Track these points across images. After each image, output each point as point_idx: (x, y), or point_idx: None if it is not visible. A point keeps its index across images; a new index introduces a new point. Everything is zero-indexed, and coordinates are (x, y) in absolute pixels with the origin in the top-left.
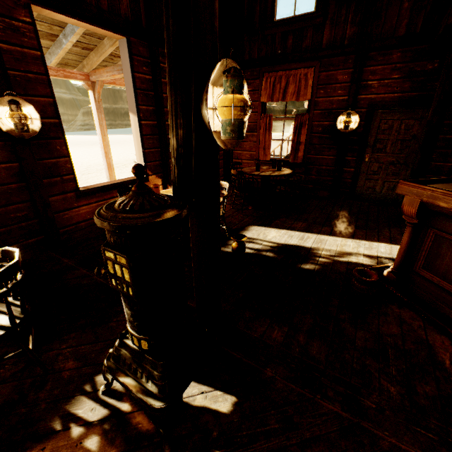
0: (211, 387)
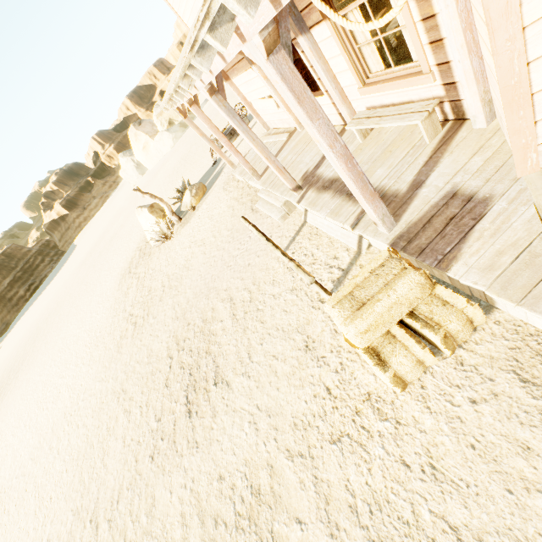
0: None
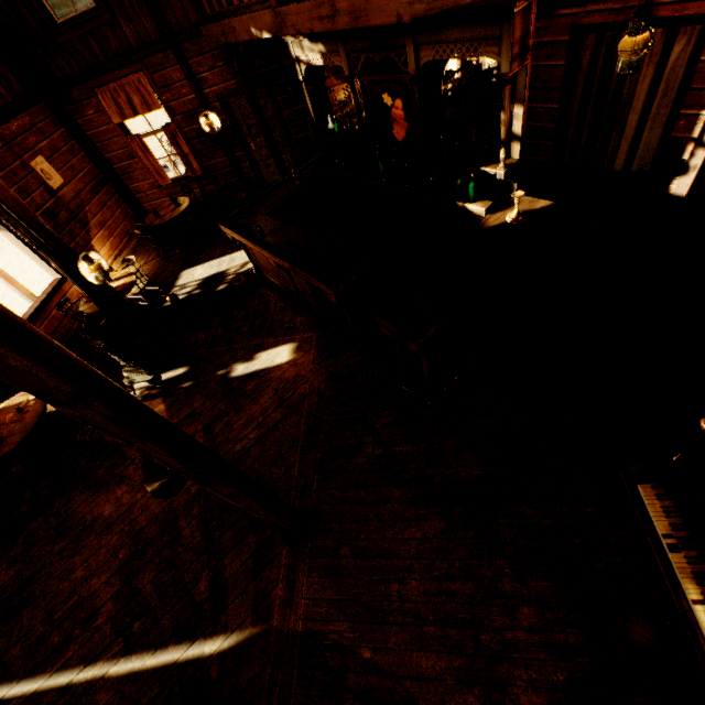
0: (177, 369)
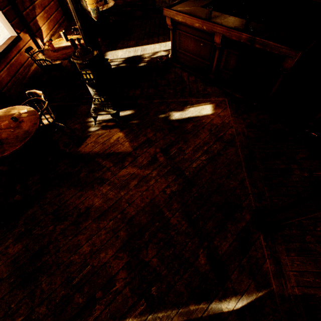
0: (124, 111)
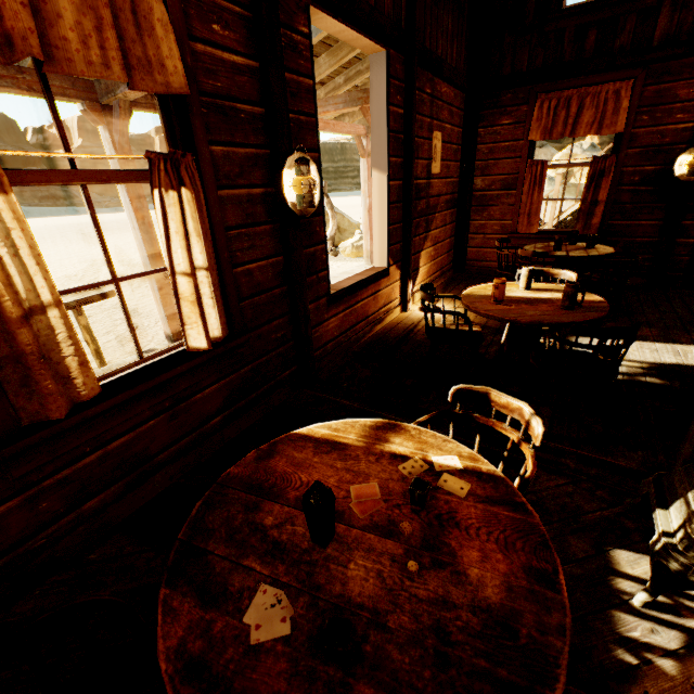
0: None
